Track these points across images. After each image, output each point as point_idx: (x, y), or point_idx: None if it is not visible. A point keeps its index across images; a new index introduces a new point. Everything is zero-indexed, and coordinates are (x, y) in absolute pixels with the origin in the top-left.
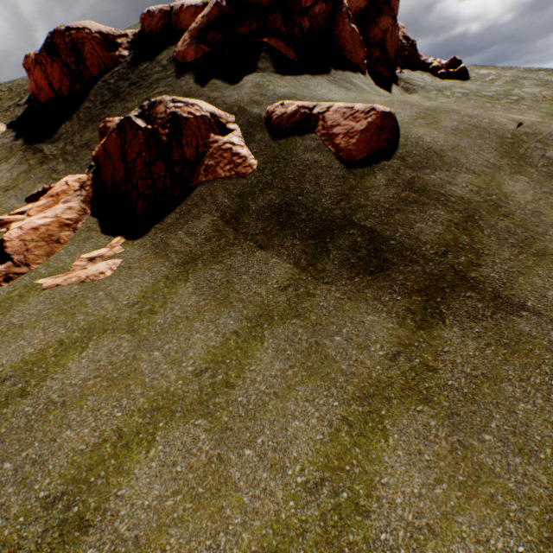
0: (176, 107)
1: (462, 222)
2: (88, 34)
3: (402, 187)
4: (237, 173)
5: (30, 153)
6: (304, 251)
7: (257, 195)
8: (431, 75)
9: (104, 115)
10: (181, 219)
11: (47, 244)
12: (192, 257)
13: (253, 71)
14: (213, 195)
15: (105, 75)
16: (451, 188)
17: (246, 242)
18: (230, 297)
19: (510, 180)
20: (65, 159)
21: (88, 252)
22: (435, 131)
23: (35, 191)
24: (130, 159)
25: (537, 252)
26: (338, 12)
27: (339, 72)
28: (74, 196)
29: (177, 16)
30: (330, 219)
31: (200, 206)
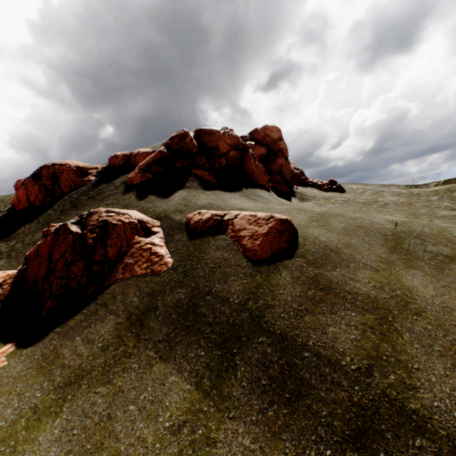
0: (108, 216)
1: (377, 325)
2: (68, 167)
3: (307, 286)
4: (152, 270)
5: None
6: (208, 364)
7: (167, 294)
8: (318, 189)
9: (60, 219)
10: (85, 320)
11: None
12: (79, 373)
13: (182, 189)
14: (125, 293)
15: (73, 192)
16: (355, 285)
17: (146, 351)
18: (103, 447)
19: (406, 273)
20: (9, 255)
21: None
22: (328, 232)
23: None
24: (55, 259)
25: None
26: (246, 155)
27: (249, 189)
28: None
29: (134, 157)
30: (238, 323)
31: (108, 305)
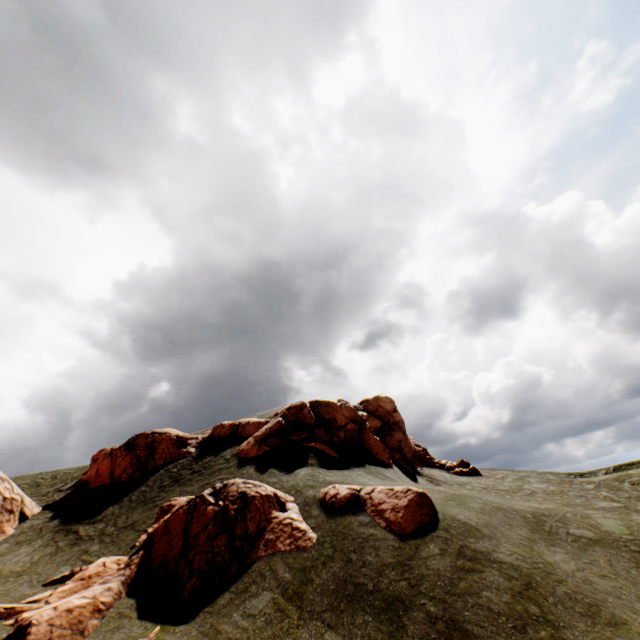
0: (247, 486)
1: (522, 587)
2: (168, 435)
3: (455, 554)
4: (297, 545)
5: (62, 534)
6: (379, 627)
7: (320, 567)
8: (448, 472)
9: (160, 497)
10: (237, 597)
11: (72, 632)
12: None
13: (304, 463)
14: (273, 569)
15: (169, 465)
16: (498, 555)
17: (313, 622)
18: None
19: (548, 550)
20: (101, 540)
21: None
22: (465, 509)
23: (57, 575)
24: (194, 532)
25: (608, 618)
26: (363, 428)
27: (372, 466)
28: (116, 575)
29: (243, 427)
30: (398, 588)
31: (258, 581)
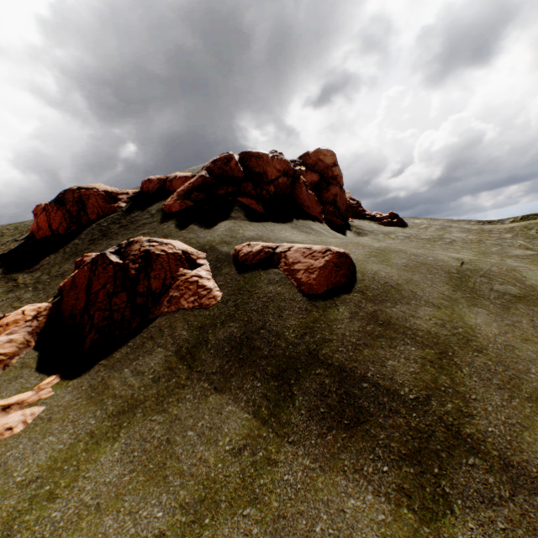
0: (151, 245)
1: (436, 359)
2: (95, 191)
3: (366, 320)
4: (200, 304)
5: (3, 281)
6: (265, 395)
7: (218, 327)
8: (376, 223)
9: (89, 249)
10: (132, 353)
11: None
12: (132, 403)
13: (227, 219)
14: (173, 327)
15: (101, 219)
16: (415, 321)
17: (200, 382)
18: (166, 467)
19: (470, 312)
20: (35, 287)
21: (7, 397)
22: (387, 267)
23: None
24: (95, 290)
25: (530, 396)
26: (297, 182)
27: (300, 220)
28: (23, 327)
29: (171, 182)
30: (294, 356)
31: (156, 338)
